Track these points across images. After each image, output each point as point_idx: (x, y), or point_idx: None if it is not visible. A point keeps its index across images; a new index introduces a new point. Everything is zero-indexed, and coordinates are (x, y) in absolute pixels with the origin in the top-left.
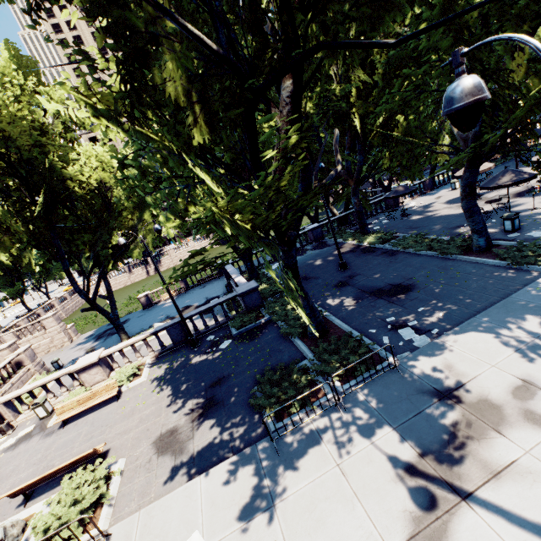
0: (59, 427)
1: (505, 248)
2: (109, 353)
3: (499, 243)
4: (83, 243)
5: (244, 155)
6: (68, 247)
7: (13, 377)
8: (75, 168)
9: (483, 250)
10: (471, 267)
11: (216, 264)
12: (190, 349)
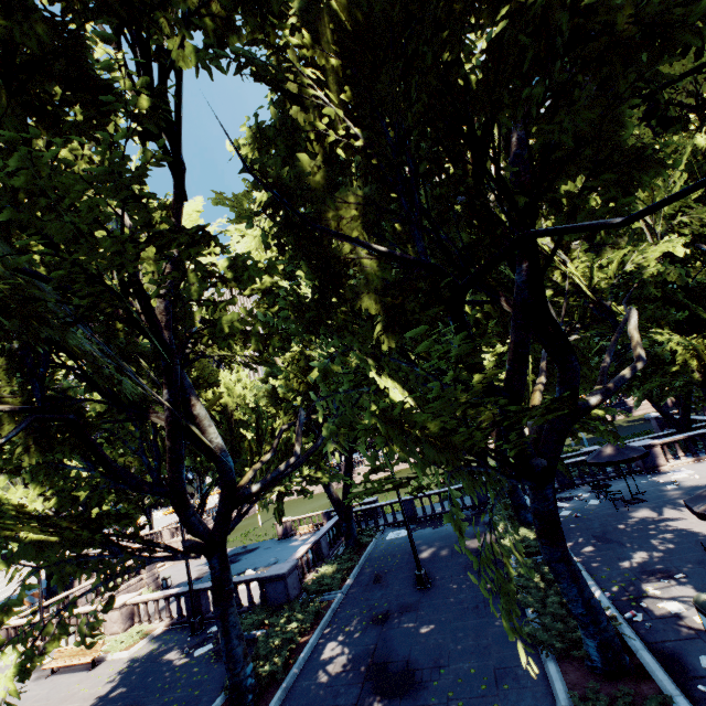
0: (49, 673)
1: (640, 695)
2: (133, 602)
3: (651, 668)
4: (207, 460)
5: (142, 451)
6: (194, 462)
7: (124, 584)
8: (209, 393)
9: (600, 671)
10: (529, 705)
11: (367, 501)
12: (188, 635)
